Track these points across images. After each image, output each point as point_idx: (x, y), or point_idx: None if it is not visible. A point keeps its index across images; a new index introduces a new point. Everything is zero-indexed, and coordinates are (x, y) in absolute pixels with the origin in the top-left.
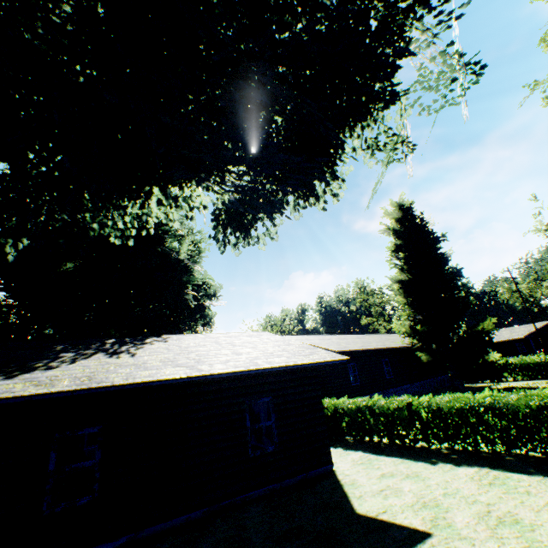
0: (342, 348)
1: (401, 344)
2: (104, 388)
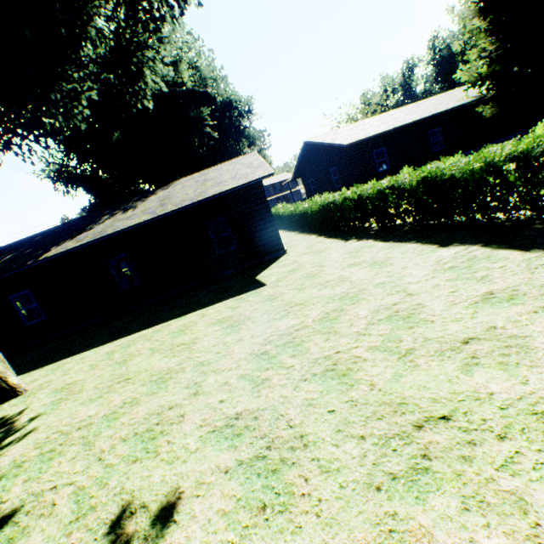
0: (360, 137)
1: (462, 102)
2: (103, 238)
